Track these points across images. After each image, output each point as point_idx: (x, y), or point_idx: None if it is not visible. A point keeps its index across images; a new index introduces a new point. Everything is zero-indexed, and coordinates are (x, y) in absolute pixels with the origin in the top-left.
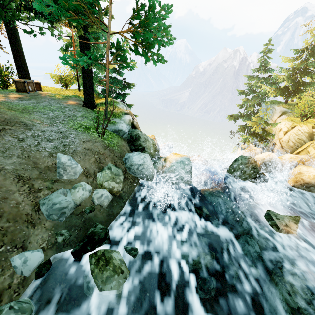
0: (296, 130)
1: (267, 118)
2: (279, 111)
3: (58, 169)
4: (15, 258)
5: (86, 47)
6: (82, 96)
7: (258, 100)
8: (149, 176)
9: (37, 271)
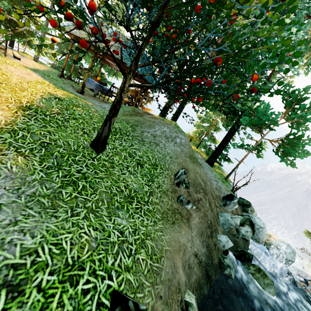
0: None
1: None
2: None
3: (227, 201)
4: (222, 236)
5: (233, 133)
6: (202, 154)
7: None
8: (260, 240)
9: (224, 250)
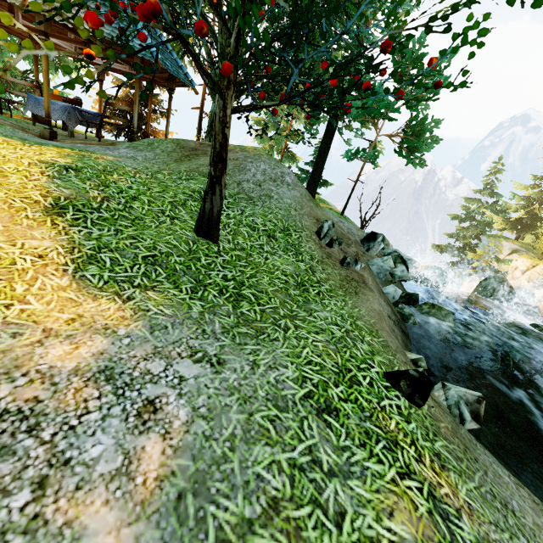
0: (538, 269)
1: (497, 252)
2: (509, 249)
3: (369, 243)
4: (388, 287)
5: (331, 139)
6: None
7: (478, 230)
8: (410, 275)
9: (393, 302)
